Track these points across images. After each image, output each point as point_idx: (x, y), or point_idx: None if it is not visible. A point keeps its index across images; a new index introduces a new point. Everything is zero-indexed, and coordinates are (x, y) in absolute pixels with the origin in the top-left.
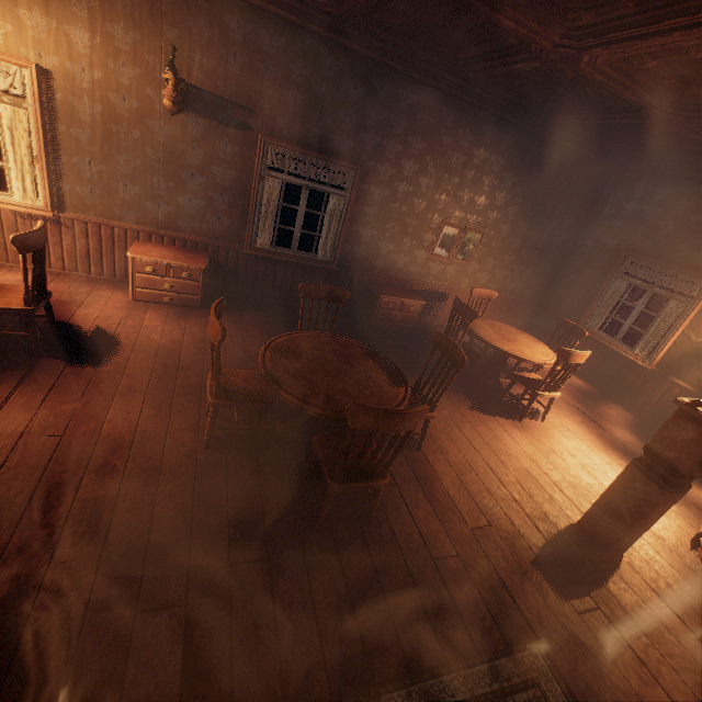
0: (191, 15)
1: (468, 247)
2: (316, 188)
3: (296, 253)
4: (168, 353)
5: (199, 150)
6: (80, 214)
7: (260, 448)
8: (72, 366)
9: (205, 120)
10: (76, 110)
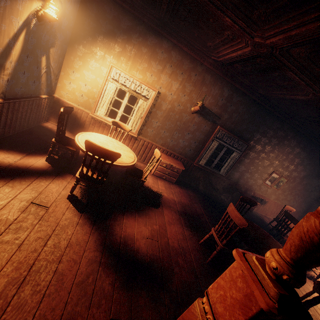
0: (213, 86)
1: (280, 183)
2: (230, 148)
3: (212, 169)
4: (173, 205)
5: (195, 126)
6: (144, 137)
7: (225, 268)
8: (148, 205)
9: (202, 117)
10: (162, 105)
